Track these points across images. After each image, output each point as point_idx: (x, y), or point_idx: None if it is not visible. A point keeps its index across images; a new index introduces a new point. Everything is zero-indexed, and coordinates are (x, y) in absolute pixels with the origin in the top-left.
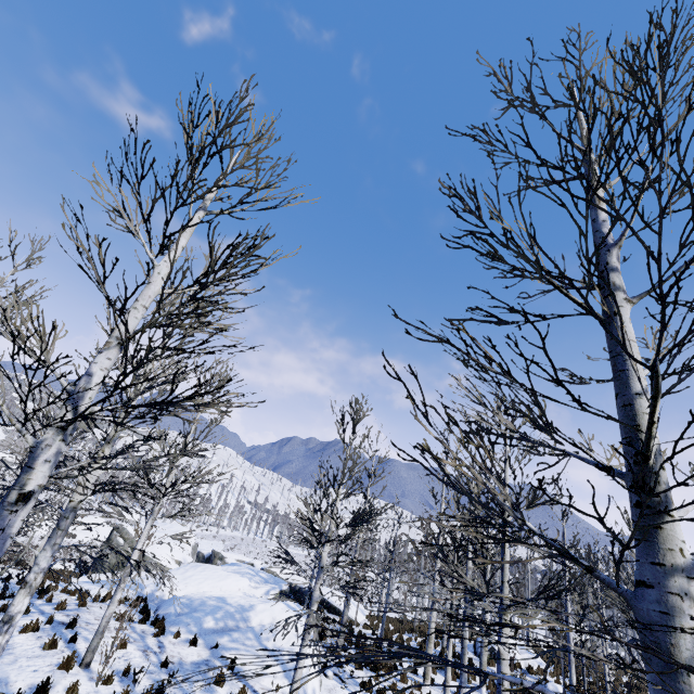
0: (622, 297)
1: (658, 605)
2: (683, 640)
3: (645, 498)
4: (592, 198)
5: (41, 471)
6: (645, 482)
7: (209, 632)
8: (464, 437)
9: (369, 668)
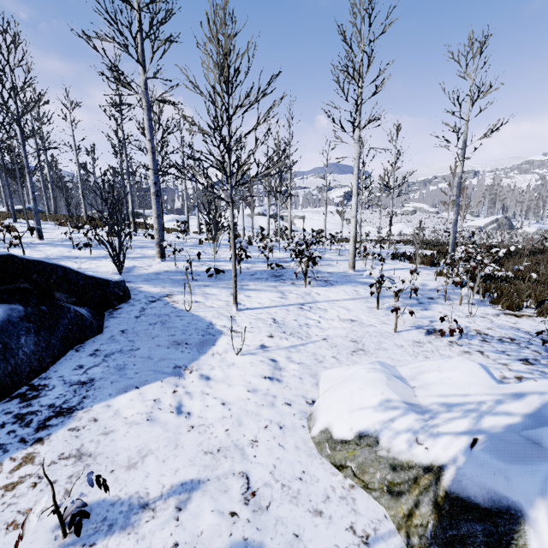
0: None
1: None
2: None
3: None
4: None
5: None
6: None
7: None
8: None
9: None
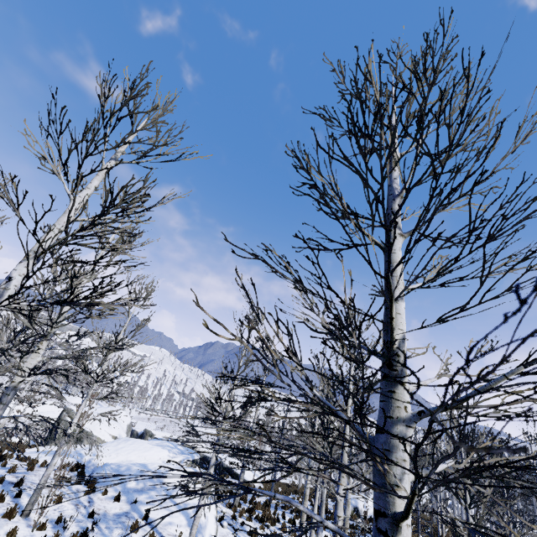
0: (398, 232)
1: (385, 445)
2: (395, 468)
3: (389, 372)
4: (390, 162)
5: None
6: (390, 360)
7: (131, 491)
8: (240, 321)
9: (257, 520)
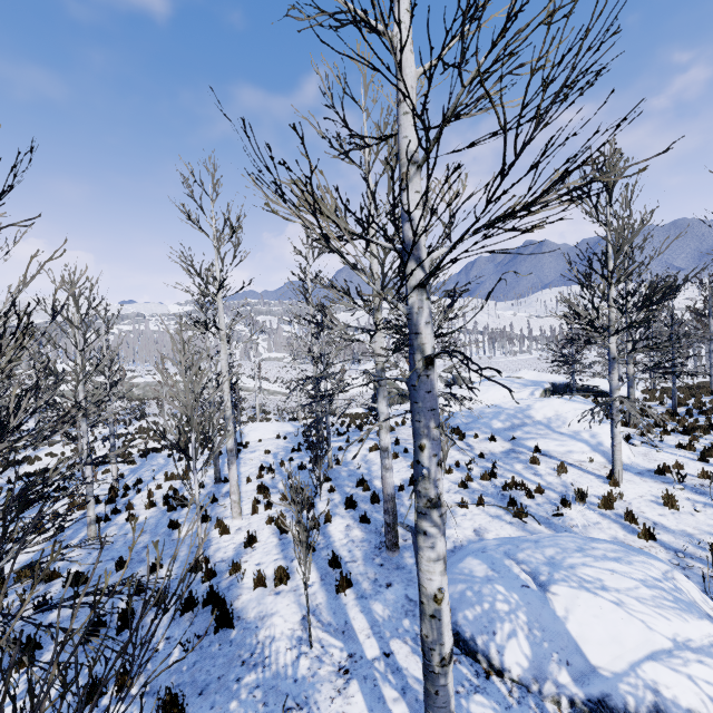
0: None
1: None
2: None
3: None
4: None
5: (427, 334)
6: None
7: (501, 431)
8: None
9: (677, 433)
